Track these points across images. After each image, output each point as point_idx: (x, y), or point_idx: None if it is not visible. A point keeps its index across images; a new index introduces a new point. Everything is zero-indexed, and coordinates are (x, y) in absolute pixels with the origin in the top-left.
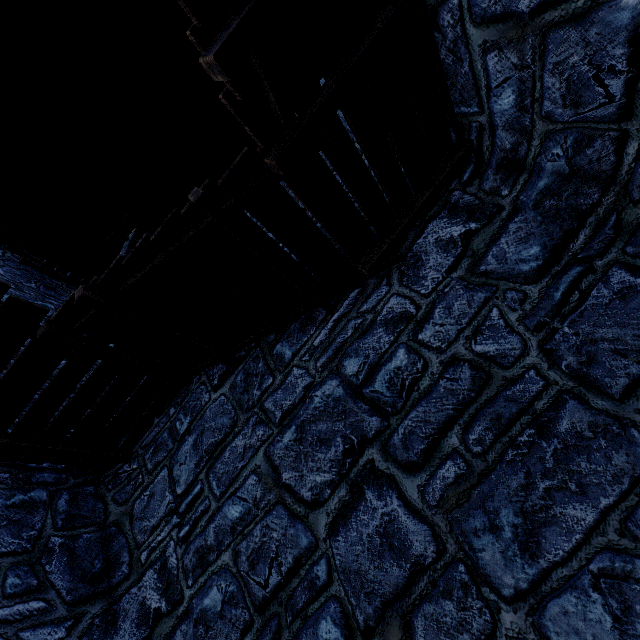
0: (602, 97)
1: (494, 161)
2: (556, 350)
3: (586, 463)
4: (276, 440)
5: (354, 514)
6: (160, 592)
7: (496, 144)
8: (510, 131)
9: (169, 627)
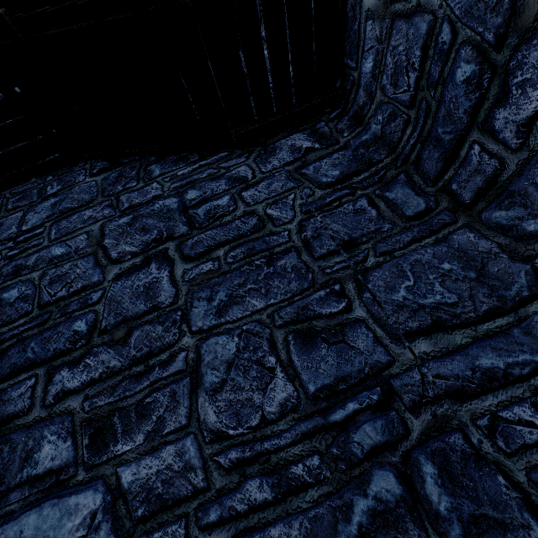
0: (406, 85)
1: (351, 111)
2: (306, 226)
3: (278, 282)
4: (114, 219)
5: (137, 273)
6: None
7: (356, 99)
8: (365, 92)
9: None
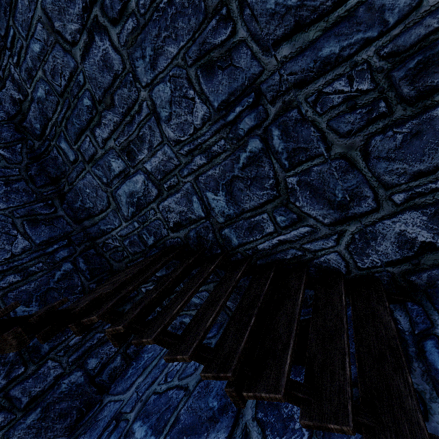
0: None
1: None
2: None
3: (181, 23)
4: None
5: (91, 50)
6: (17, 91)
7: None
8: None
9: (27, 106)
